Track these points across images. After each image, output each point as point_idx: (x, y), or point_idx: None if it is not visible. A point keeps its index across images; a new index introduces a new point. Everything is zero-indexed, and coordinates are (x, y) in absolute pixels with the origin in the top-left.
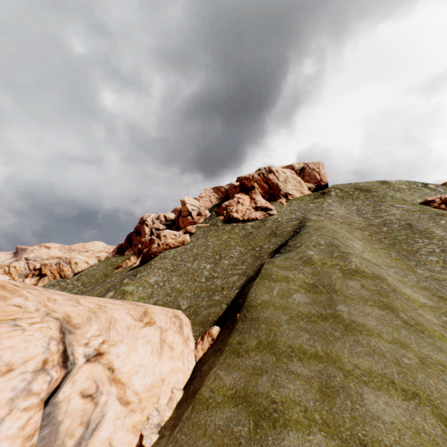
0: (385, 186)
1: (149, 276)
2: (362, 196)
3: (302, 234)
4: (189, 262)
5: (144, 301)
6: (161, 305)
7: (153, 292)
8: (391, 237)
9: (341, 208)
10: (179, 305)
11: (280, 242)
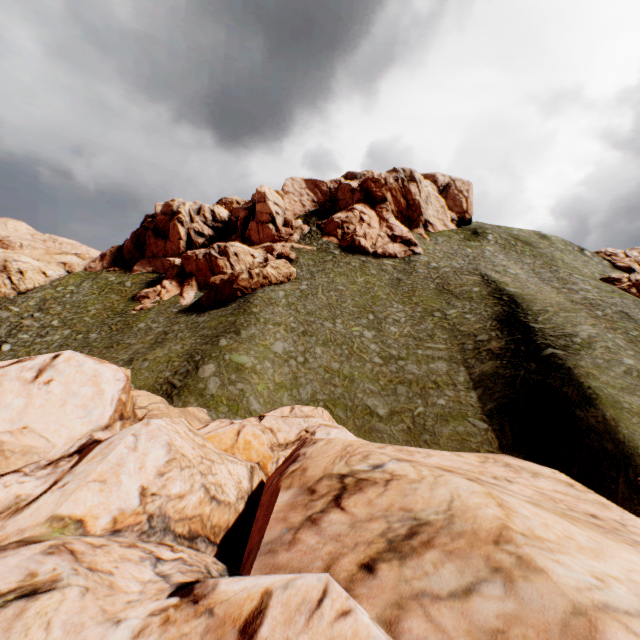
0: (546, 242)
1: (267, 340)
2: (528, 251)
3: (536, 311)
4: (327, 321)
5: (289, 391)
6: (328, 402)
7: (295, 373)
8: (620, 329)
9: (512, 265)
10: (369, 407)
11: (488, 314)
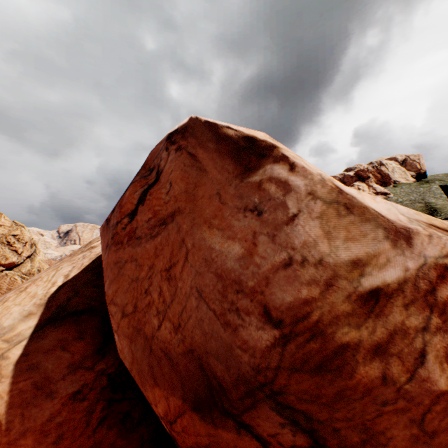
0: None
1: None
2: None
3: (442, 211)
4: None
5: None
6: None
7: None
8: None
9: None
10: None
11: None
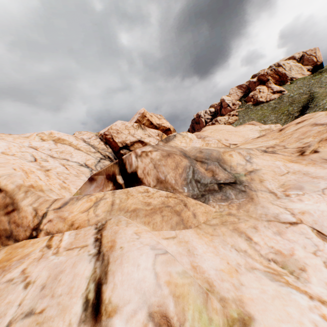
0: None
1: None
2: None
3: (315, 100)
4: None
5: None
6: None
7: None
8: None
9: None
10: None
11: (301, 107)
